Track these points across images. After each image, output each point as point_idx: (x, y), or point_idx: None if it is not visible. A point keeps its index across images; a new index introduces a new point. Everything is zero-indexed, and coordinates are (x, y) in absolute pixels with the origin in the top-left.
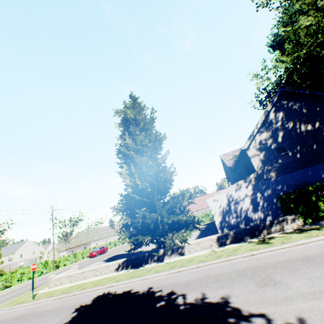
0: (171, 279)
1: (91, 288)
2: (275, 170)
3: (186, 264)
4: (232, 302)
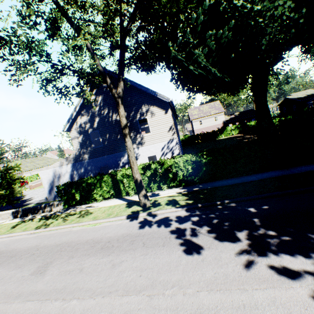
0: None
1: None
2: (89, 153)
3: None
4: None
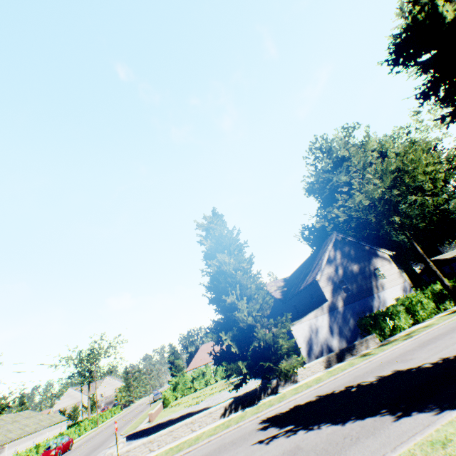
0: (326, 388)
1: (230, 427)
2: (341, 300)
3: (320, 380)
4: (402, 369)
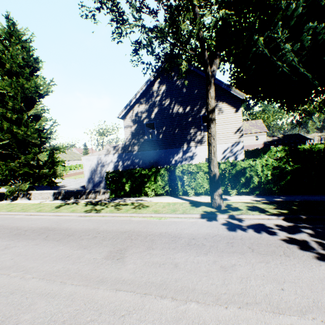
0: None
1: None
2: (139, 145)
3: (4, 209)
4: None
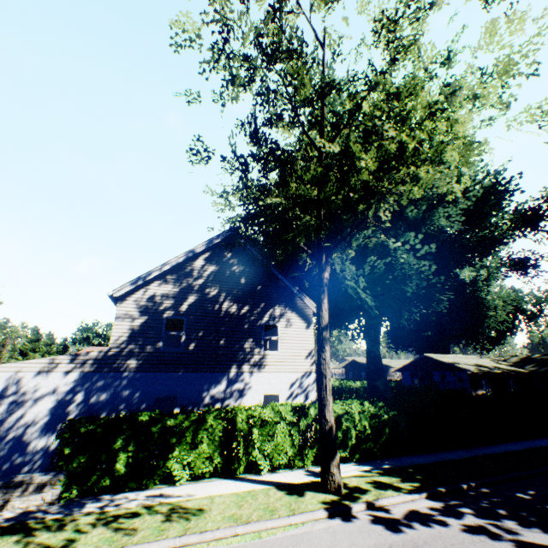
0: None
1: None
2: (144, 358)
3: None
4: None
